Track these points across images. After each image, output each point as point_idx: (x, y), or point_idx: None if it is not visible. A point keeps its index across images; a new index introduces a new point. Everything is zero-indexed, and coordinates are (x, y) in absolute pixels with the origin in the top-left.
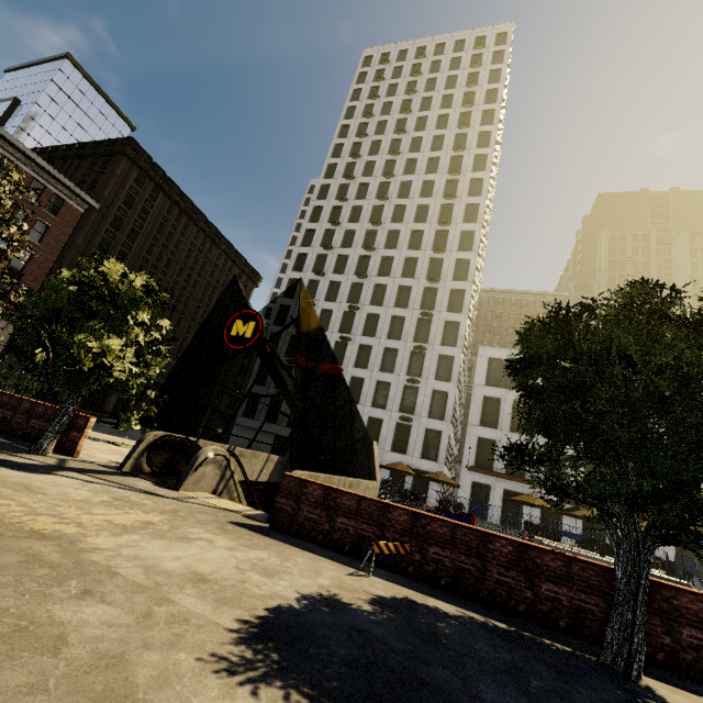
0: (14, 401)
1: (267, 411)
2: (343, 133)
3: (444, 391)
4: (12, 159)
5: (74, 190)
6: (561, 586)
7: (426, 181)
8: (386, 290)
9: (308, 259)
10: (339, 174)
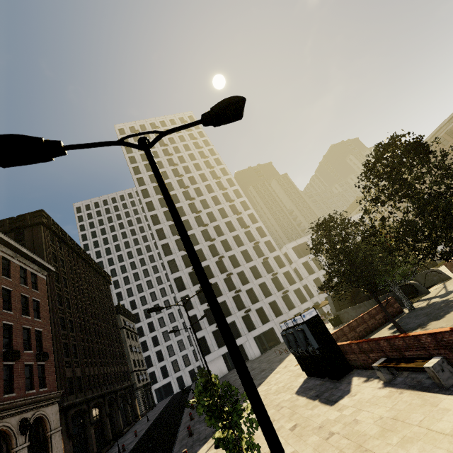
0: (360, 320)
1: (215, 342)
2: (136, 171)
3: (286, 271)
4: (6, 257)
5: (41, 263)
6: None
7: (206, 185)
8: (228, 241)
9: (171, 246)
10: (153, 193)
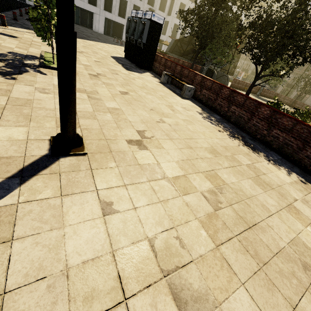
0: (176, 60)
1: None
2: None
3: None
4: None
5: None
6: (254, 89)
7: None
8: None
9: None
10: None
